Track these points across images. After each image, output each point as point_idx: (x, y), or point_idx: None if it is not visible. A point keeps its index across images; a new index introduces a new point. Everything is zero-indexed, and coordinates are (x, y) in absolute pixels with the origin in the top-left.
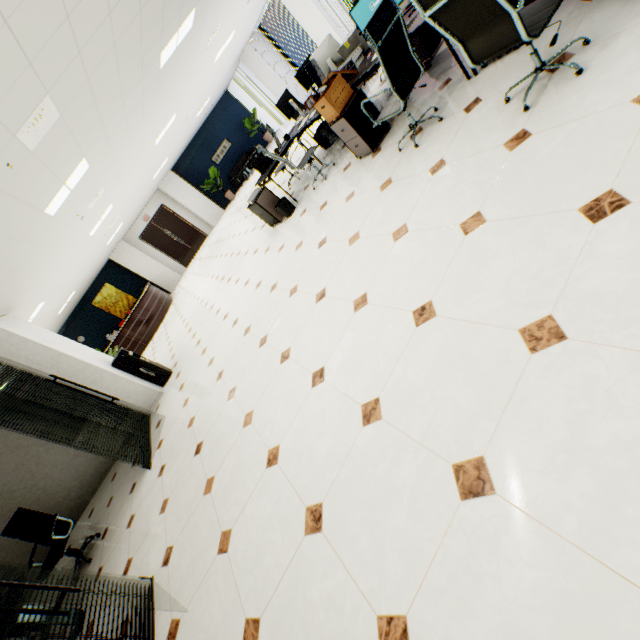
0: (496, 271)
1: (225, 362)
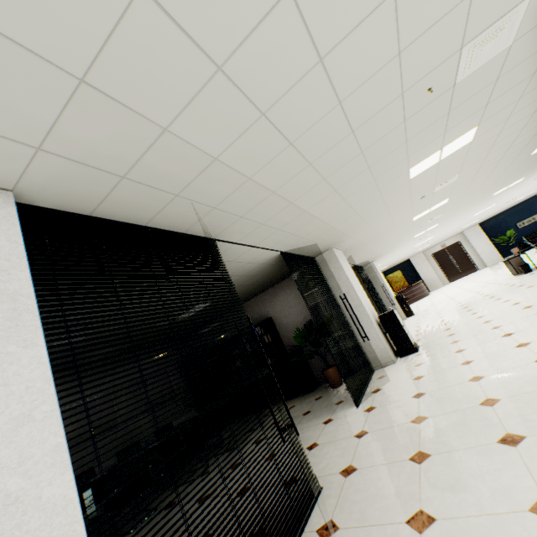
0: None
1: (444, 312)
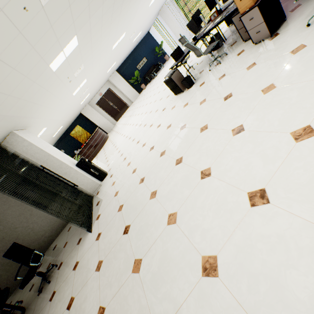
0: None
1: (145, 172)
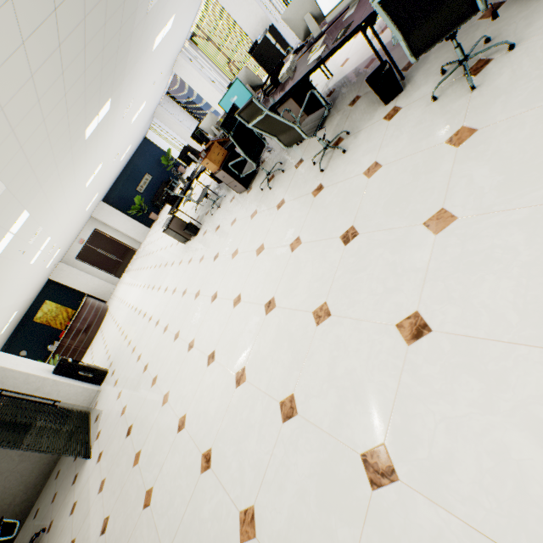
0: (304, 275)
1: (149, 356)
